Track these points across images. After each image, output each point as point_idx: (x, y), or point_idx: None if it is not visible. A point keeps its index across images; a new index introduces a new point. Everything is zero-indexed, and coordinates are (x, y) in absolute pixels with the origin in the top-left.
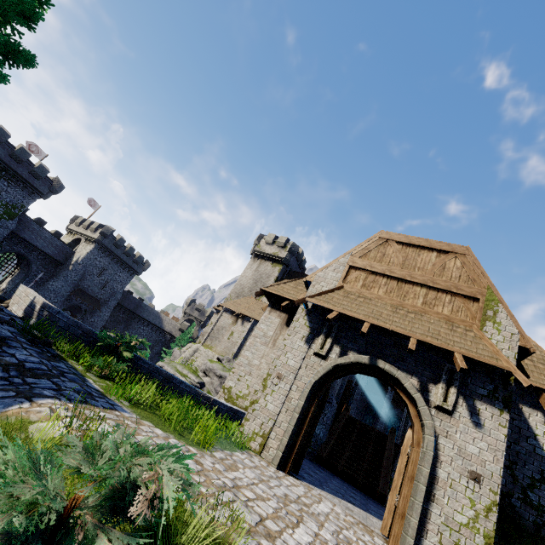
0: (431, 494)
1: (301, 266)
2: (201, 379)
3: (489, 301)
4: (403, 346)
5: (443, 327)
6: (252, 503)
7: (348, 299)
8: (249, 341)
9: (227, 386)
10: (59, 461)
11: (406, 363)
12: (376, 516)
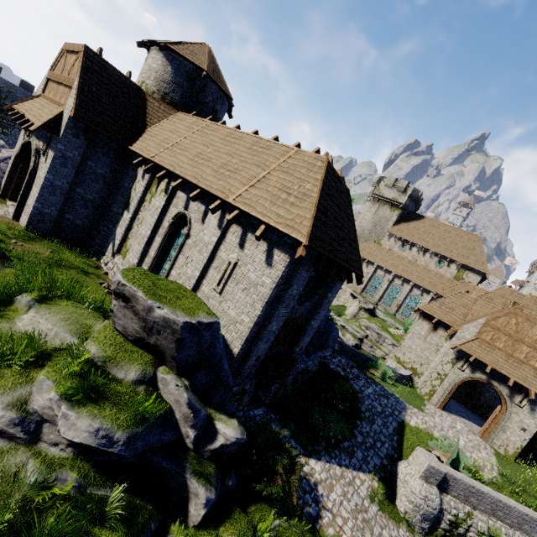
0: (503, 430)
1: (418, 204)
2: (366, 333)
3: None
4: (506, 375)
5: (531, 374)
6: (448, 433)
7: (481, 348)
8: (409, 335)
9: (397, 356)
10: (440, 440)
11: (506, 383)
12: (473, 422)
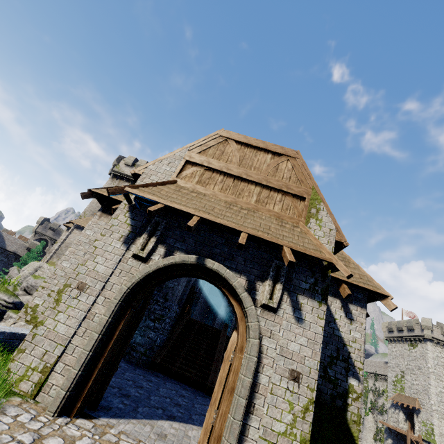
0: (251, 405)
1: None
2: (17, 298)
3: (313, 200)
4: (234, 244)
5: (273, 223)
6: None
7: (180, 193)
8: (70, 250)
9: (32, 304)
10: None
11: (236, 261)
12: (199, 422)
